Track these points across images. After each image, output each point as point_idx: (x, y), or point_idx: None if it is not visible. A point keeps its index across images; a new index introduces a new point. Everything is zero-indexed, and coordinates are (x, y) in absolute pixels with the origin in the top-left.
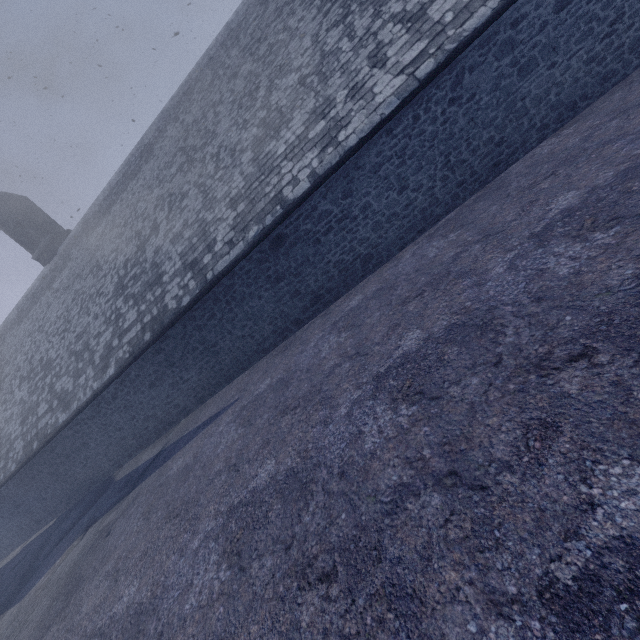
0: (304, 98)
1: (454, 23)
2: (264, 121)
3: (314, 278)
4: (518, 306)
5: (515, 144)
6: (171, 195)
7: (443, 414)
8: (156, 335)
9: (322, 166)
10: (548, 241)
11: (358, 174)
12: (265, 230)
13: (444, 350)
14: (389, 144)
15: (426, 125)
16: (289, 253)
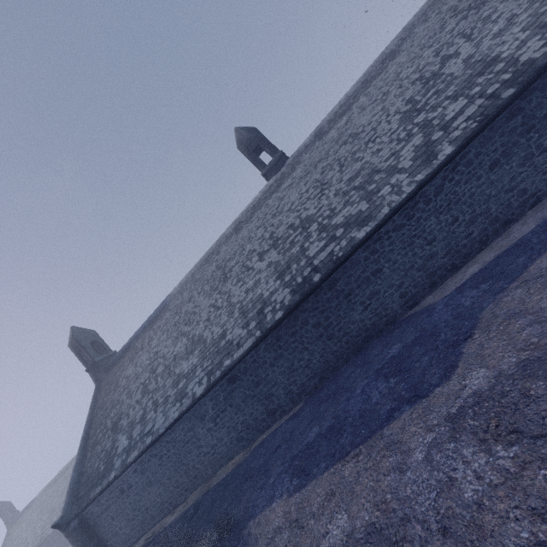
0: None
1: None
2: None
3: None
4: None
5: None
6: (461, 33)
7: None
8: (526, 83)
9: None
10: None
11: None
12: None
13: None
14: None
15: None
16: None
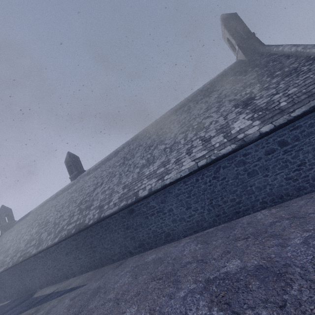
0: (162, 156)
1: (218, 148)
2: (148, 159)
3: (142, 234)
4: None
5: (247, 205)
6: (112, 173)
7: None
8: (75, 232)
9: (154, 187)
10: (205, 291)
11: (169, 195)
12: (126, 205)
13: None
14: (184, 187)
15: (201, 184)
16: (134, 218)
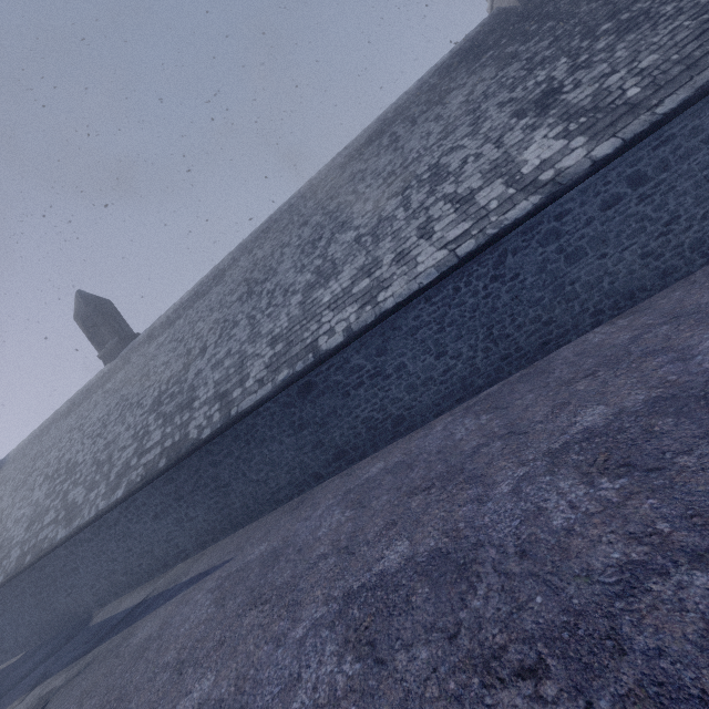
0: (356, 254)
1: (497, 211)
2: (318, 269)
3: (340, 431)
4: (502, 553)
5: (566, 325)
6: (226, 321)
7: (377, 694)
8: (170, 464)
9: (358, 322)
10: (559, 468)
11: (394, 334)
12: (294, 376)
13: (416, 586)
14: (428, 310)
15: (467, 297)
16: (316, 401)
